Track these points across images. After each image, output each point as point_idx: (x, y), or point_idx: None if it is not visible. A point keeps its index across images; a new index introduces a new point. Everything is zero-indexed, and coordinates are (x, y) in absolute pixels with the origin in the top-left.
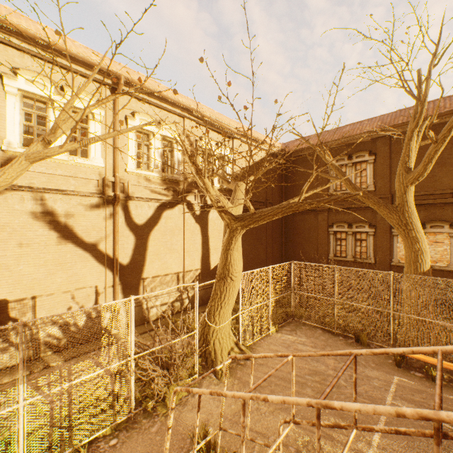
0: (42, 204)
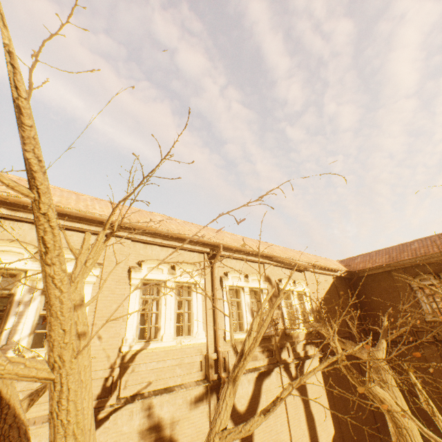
0: (149, 414)
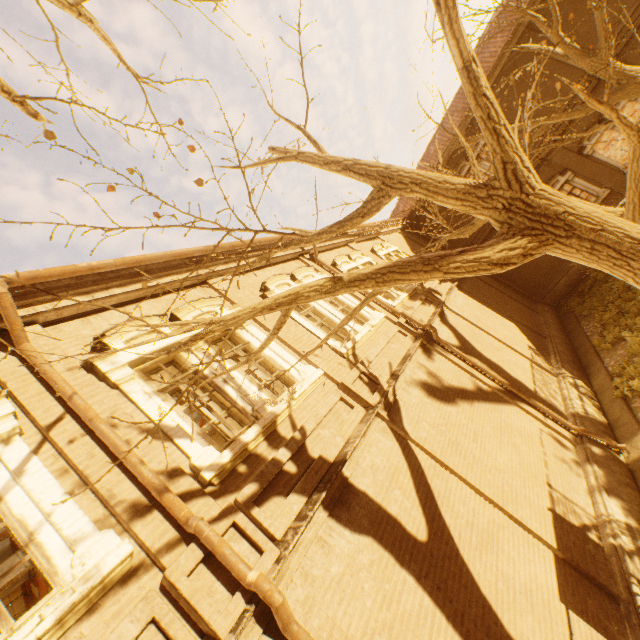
0: (415, 383)
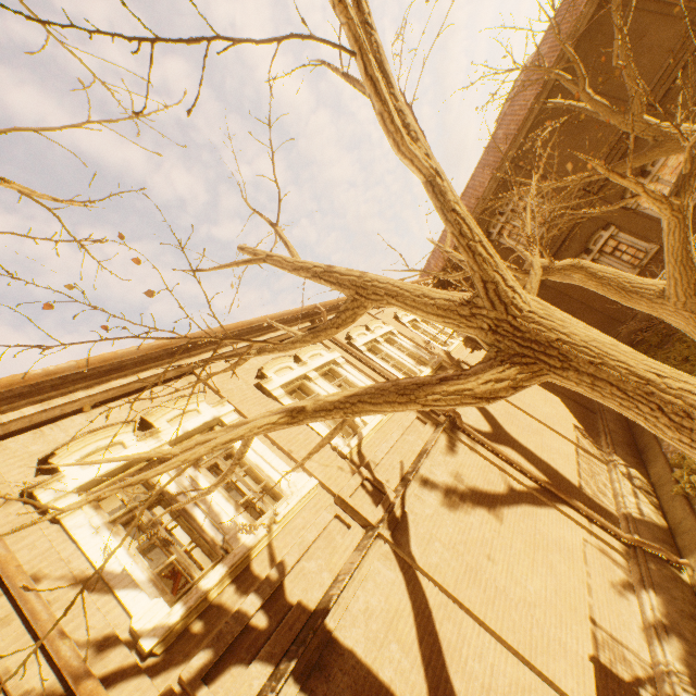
0: (431, 487)
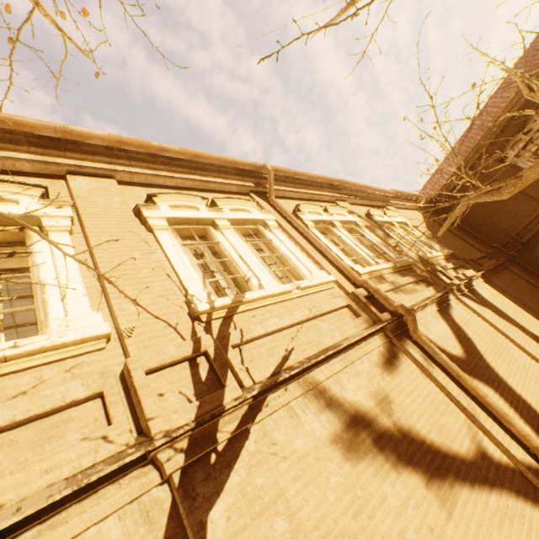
0: (326, 404)
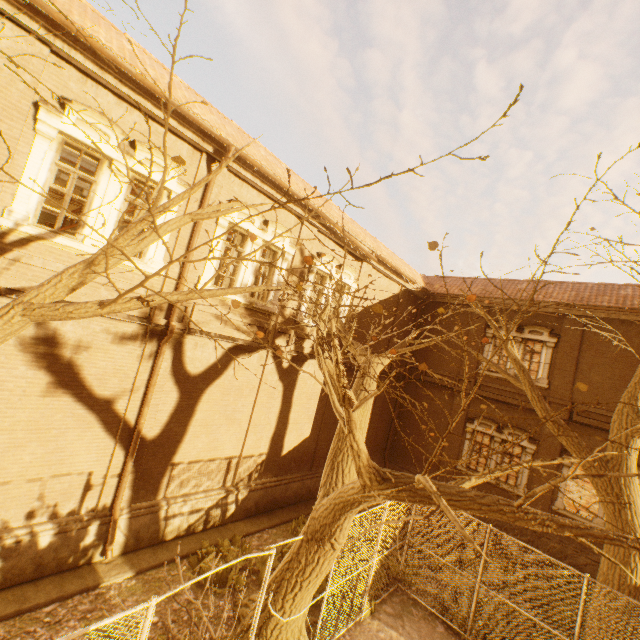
0: (39, 323)
